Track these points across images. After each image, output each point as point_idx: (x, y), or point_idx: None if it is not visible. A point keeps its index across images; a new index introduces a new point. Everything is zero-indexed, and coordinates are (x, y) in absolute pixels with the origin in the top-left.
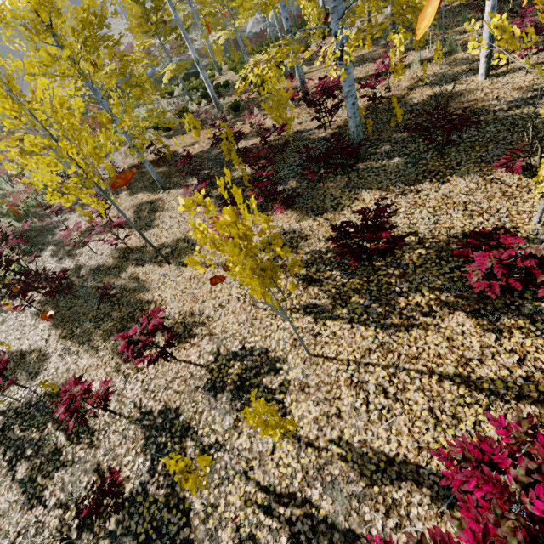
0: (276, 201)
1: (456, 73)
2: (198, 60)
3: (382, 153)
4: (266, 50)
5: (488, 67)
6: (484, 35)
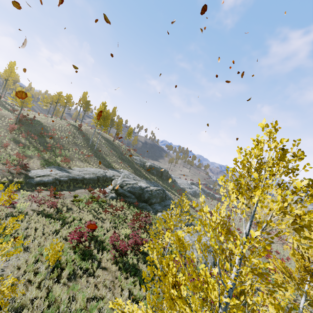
0: None
1: None
2: None
3: None
4: None
5: None
6: None
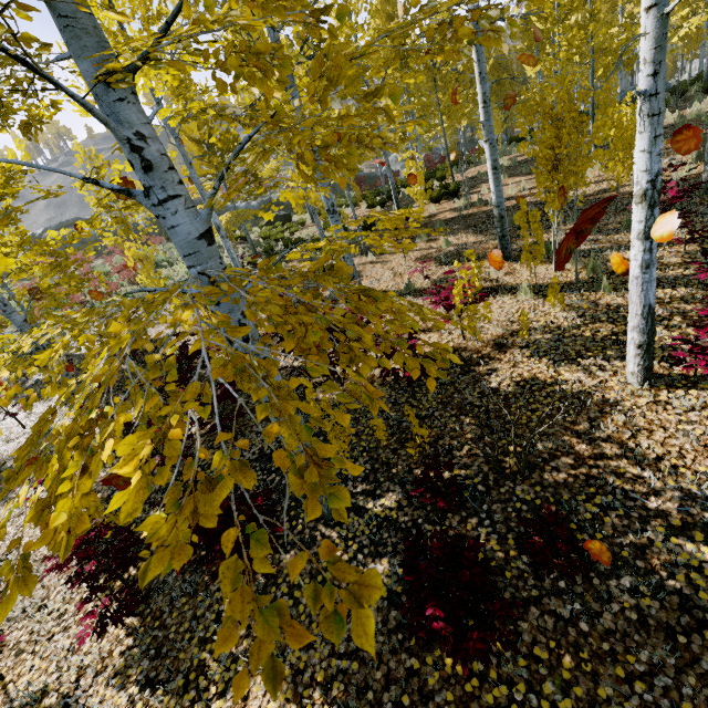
0: (90, 601)
1: (587, 339)
2: (219, 226)
3: (371, 518)
4: (372, 202)
5: (646, 364)
6: (632, 306)
